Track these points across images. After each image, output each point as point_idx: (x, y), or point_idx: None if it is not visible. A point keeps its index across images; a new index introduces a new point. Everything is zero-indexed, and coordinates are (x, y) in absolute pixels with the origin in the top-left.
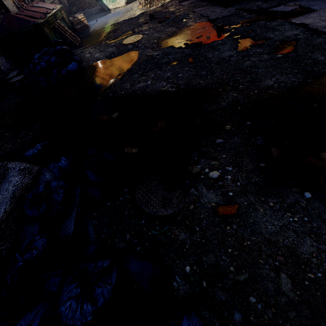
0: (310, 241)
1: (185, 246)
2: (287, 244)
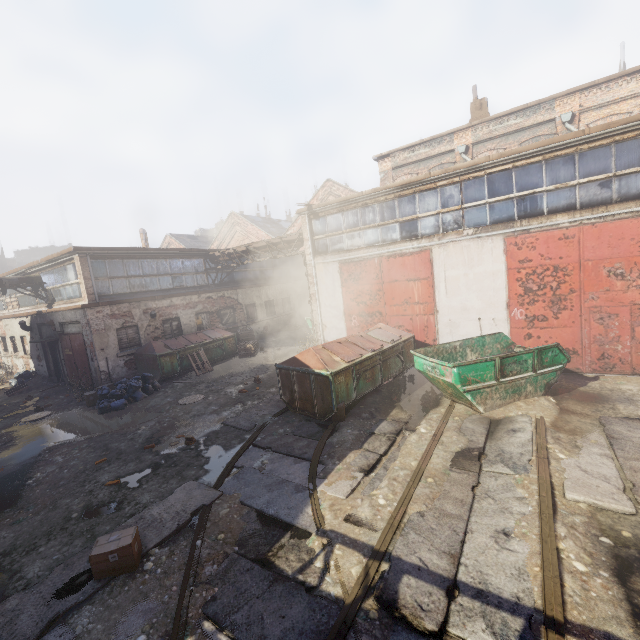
0: None
1: None
2: None
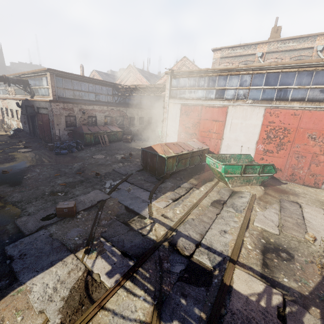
0: None
1: None
2: None
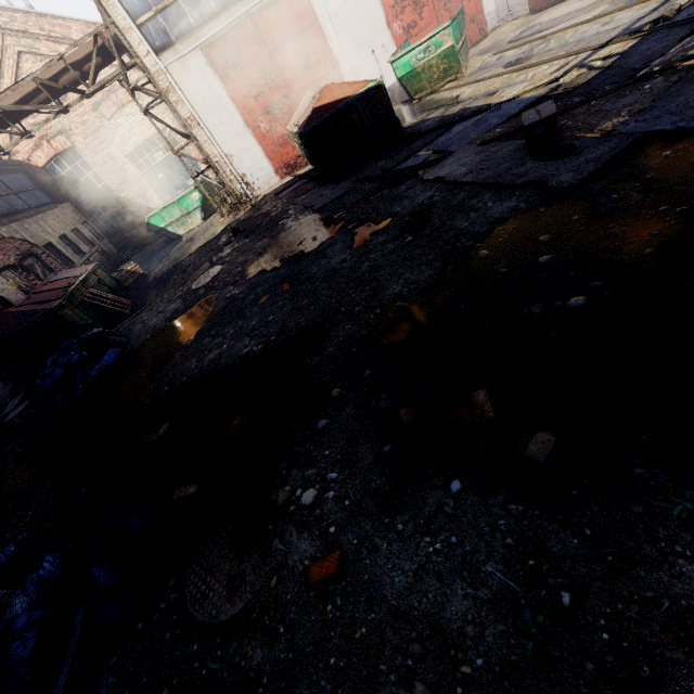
0: (463, 588)
1: (263, 681)
2: (426, 608)
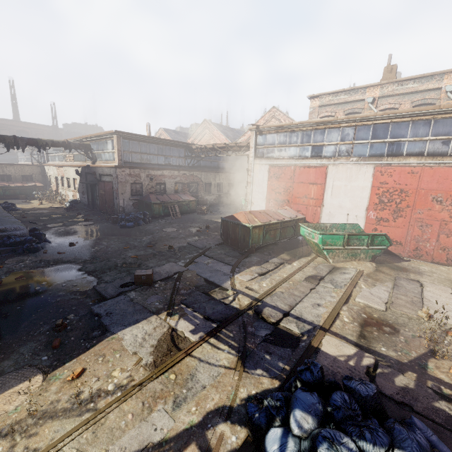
0: None
1: None
2: None
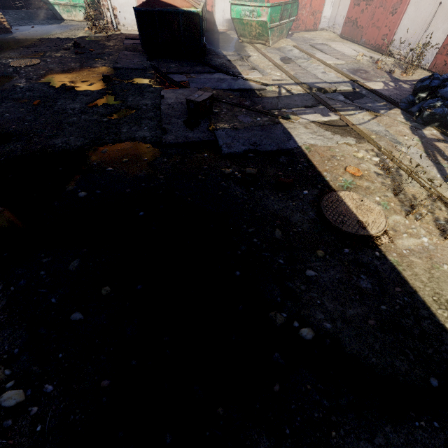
0: None
1: None
2: None
